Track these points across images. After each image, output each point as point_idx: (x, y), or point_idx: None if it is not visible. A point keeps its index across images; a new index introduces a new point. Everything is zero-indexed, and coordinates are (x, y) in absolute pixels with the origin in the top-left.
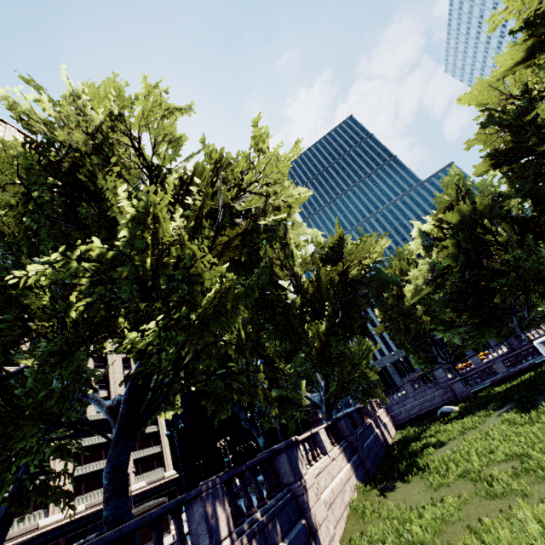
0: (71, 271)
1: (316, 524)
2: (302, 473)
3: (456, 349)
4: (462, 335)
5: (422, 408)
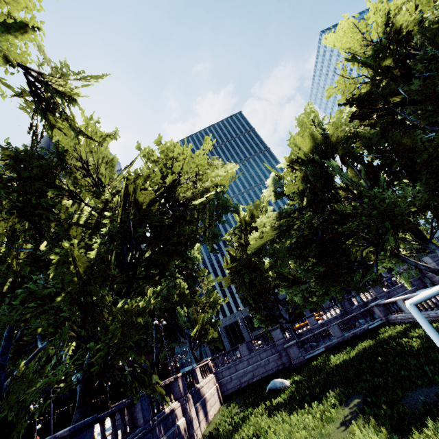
0: None
1: None
2: None
3: (296, 308)
4: (303, 294)
5: (255, 375)
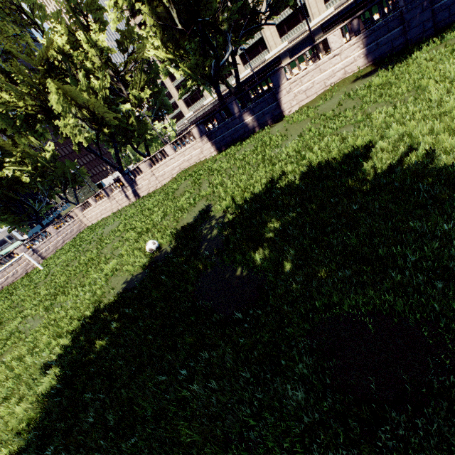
0: (166, 72)
1: (281, 104)
2: (281, 84)
3: None
4: None
5: None
